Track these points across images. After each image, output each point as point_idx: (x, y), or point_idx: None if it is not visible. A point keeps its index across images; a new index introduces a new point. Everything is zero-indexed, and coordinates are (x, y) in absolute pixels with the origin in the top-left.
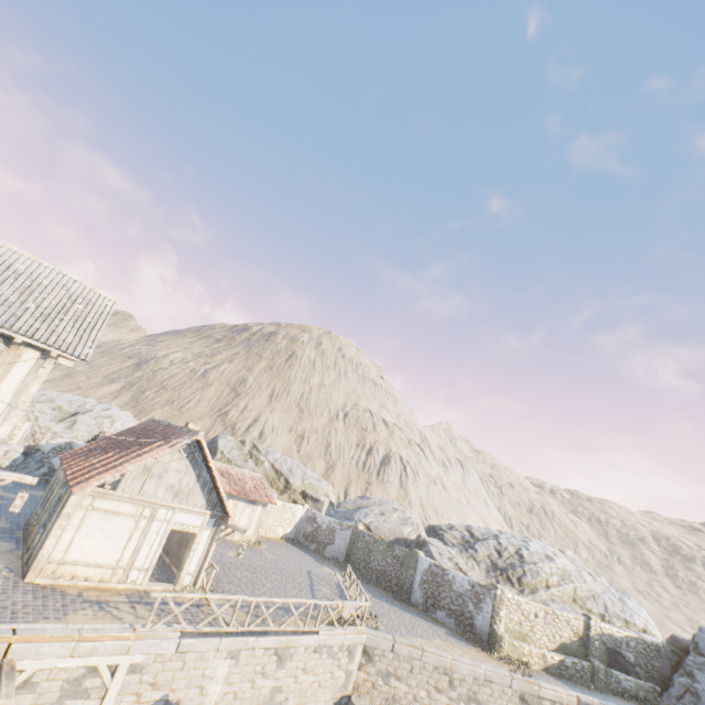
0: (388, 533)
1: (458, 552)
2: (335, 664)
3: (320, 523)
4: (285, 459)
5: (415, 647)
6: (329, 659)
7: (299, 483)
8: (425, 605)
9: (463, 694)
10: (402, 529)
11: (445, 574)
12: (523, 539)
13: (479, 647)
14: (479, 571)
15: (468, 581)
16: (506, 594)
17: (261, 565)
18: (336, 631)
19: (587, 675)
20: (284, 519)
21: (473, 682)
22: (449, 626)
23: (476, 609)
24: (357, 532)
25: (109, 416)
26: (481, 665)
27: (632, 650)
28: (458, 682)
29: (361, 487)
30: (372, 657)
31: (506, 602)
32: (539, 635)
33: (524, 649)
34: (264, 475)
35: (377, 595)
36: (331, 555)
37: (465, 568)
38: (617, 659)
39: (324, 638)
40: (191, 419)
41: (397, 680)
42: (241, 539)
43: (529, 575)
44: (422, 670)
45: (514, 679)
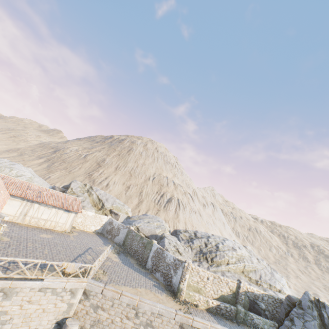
0: (147, 232)
1: (183, 243)
2: (58, 299)
3: (114, 225)
4: (106, 194)
5: (117, 292)
6: (53, 296)
7: (109, 205)
8: (152, 269)
9: (143, 321)
10: (156, 230)
11: (163, 253)
12: (223, 239)
13: (170, 294)
14: (191, 253)
15: (173, 257)
16: (190, 265)
17: (57, 242)
18: (60, 280)
19: (233, 314)
20: (95, 222)
21: (150, 315)
22: (160, 281)
23: (174, 273)
24: (129, 230)
25: (11, 167)
26: (158, 305)
27: (265, 302)
28: (141, 314)
29: (154, 212)
30: (89, 296)
31: (190, 270)
32: (208, 289)
33: (196, 297)
34: (92, 201)
35: (125, 262)
36: (116, 241)
37: (181, 251)
38: (254, 306)
39: (47, 283)
40: (74, 176)
41: (102, 310)
42: (61, 229)
43: (218, 257)
44: (119, 306)
45: (178, 314)
